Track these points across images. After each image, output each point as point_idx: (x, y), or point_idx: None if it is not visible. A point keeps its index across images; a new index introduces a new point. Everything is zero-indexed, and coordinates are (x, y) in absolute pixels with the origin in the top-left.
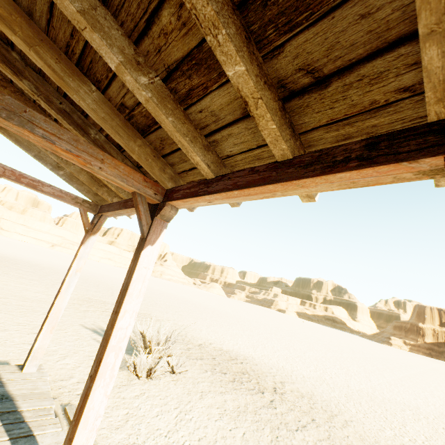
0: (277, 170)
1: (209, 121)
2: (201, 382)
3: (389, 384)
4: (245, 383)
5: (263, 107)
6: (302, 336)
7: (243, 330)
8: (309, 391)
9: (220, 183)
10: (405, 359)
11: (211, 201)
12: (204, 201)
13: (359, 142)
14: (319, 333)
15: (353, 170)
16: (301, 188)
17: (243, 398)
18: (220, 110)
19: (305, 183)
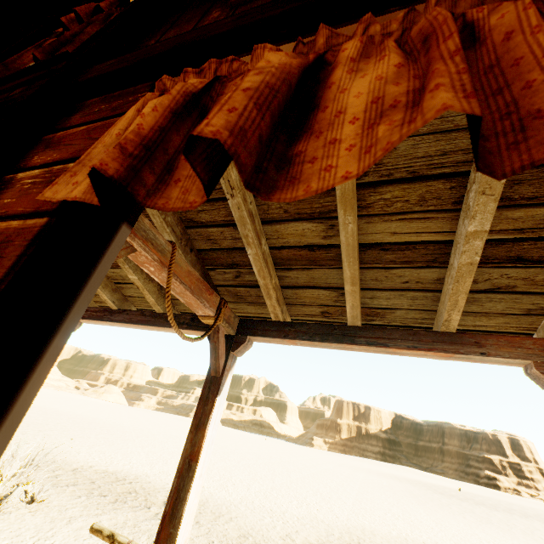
0: (155, 317)
1: (119, 278)
2: (72, 508)
3: (290, 483)
4: (130, 502)
5: (147, 292)
6: (218, 447)
7: (143, 447)
8: (204, 499)
9: (121, 315)
10: (320, 458)
11: (113, 325)
12: (107, 323)
13: (190, 315)
14: (241, 441)
15: (184, 329)
16: (166, 330)
17: (123, 516)
18: (126, 276)
19: (167, 329)
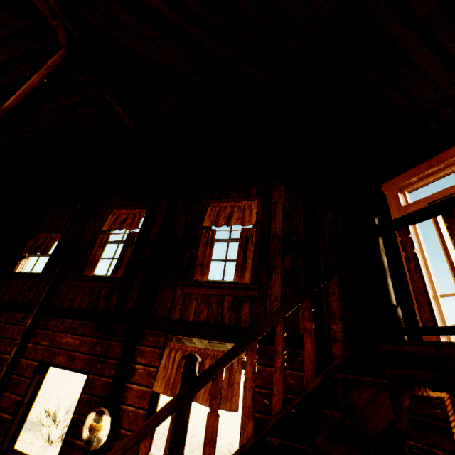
0: None
1: None
2: None
3: None
4: None
5: None
6: None
7: None
8: None
9: None
10: None
11: None
12: None
13: None
14: None
15: None
16: None
17: None
18: None
19: None
